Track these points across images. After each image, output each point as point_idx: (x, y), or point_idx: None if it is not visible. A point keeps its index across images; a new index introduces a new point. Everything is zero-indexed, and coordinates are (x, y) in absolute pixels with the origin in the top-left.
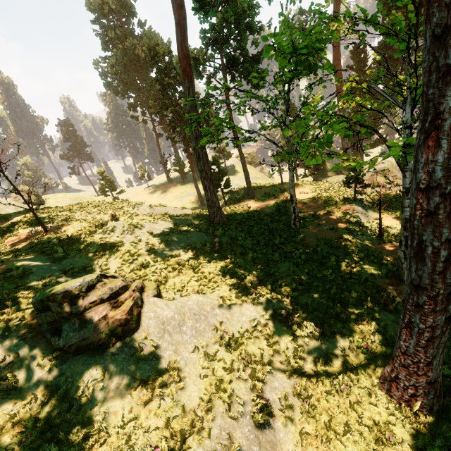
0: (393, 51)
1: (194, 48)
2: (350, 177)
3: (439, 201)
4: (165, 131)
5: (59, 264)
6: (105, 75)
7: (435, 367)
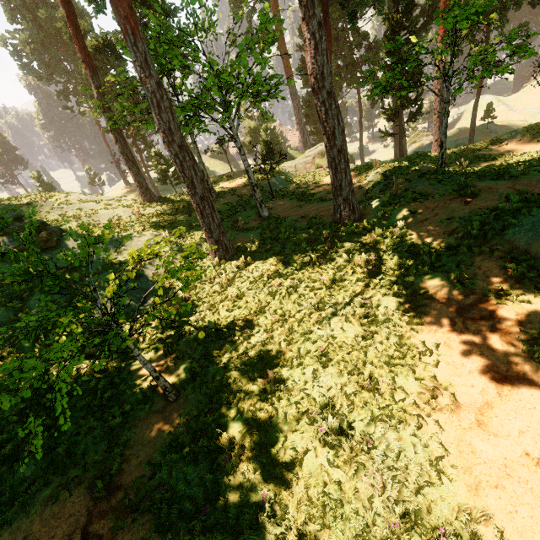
0: (336, 30)
1: (107, 31)
2: (263, 154)
3: (163, 135)
4: None
5: None
6: (18, 54)
7: (214, 230)
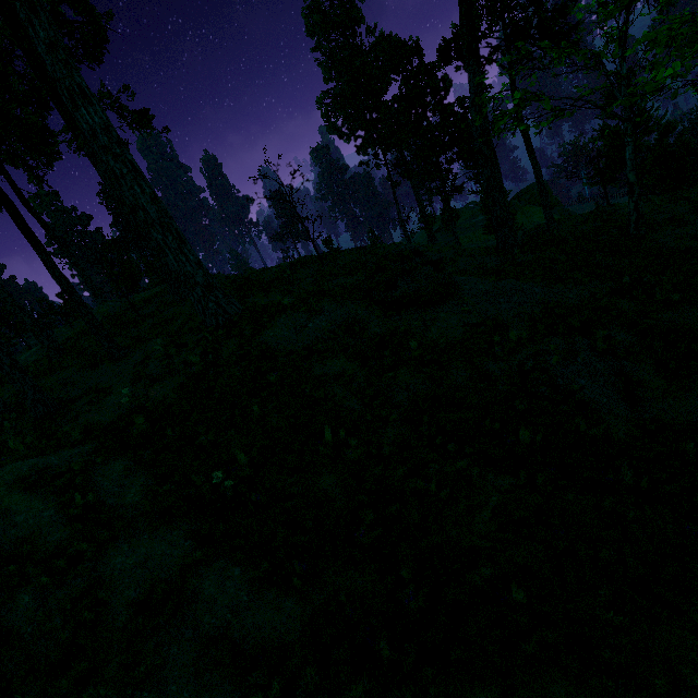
0: None
1: None
2: None
3: None
4: (403, 176)
5: (352, 279)
6: (328, 115)
7: None
